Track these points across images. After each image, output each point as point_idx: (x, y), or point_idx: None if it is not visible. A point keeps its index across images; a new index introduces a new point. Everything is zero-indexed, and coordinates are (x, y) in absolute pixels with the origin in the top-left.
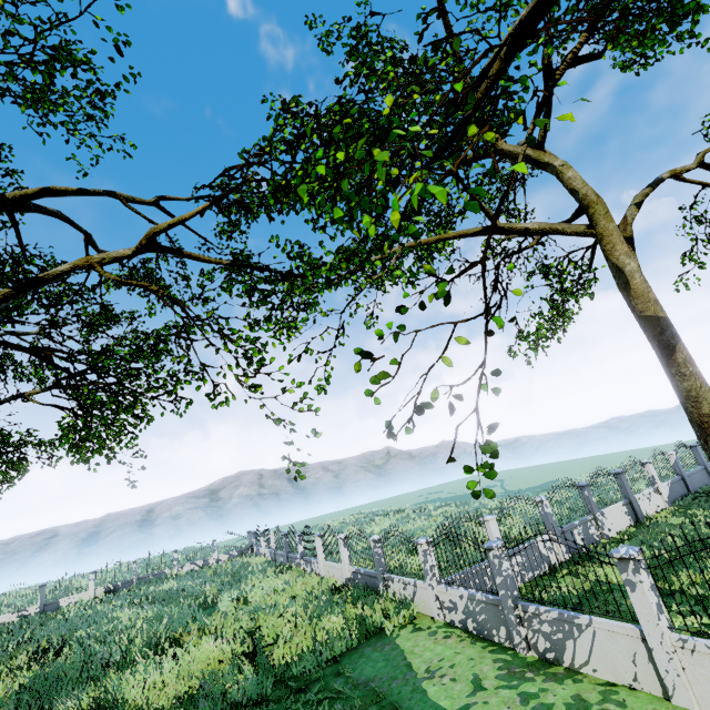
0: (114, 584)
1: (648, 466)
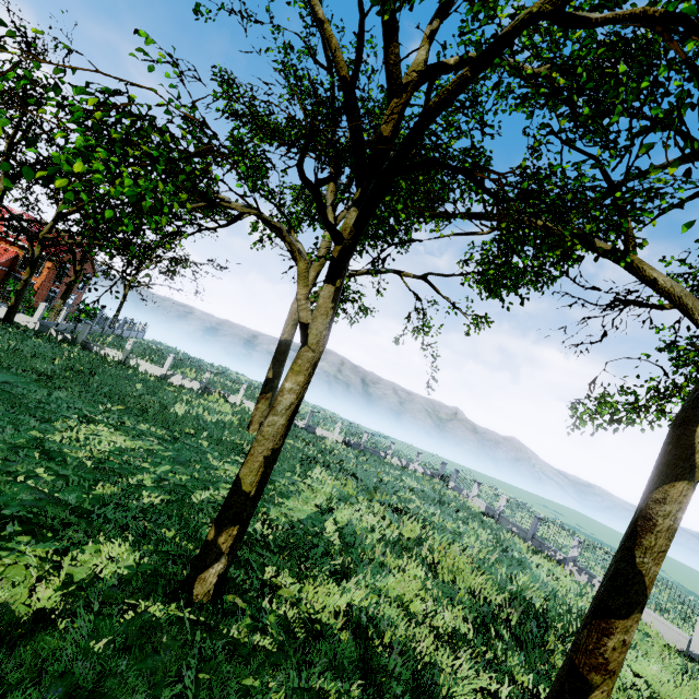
0: (349, 439)
1: None
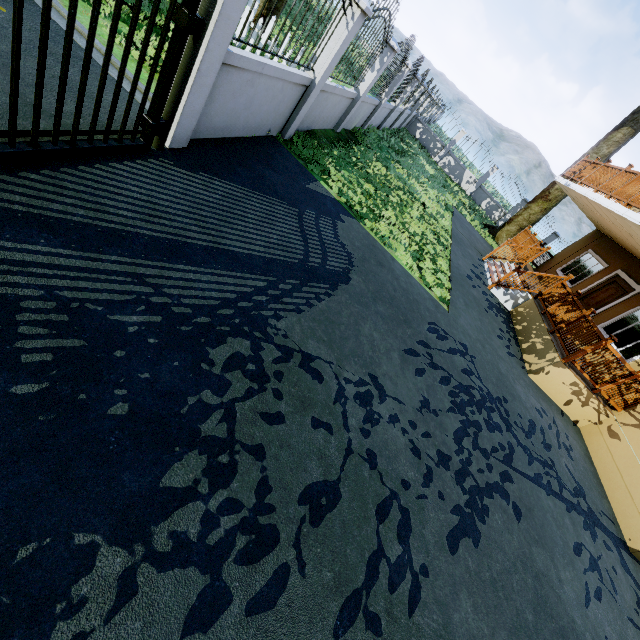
0: None
1: None
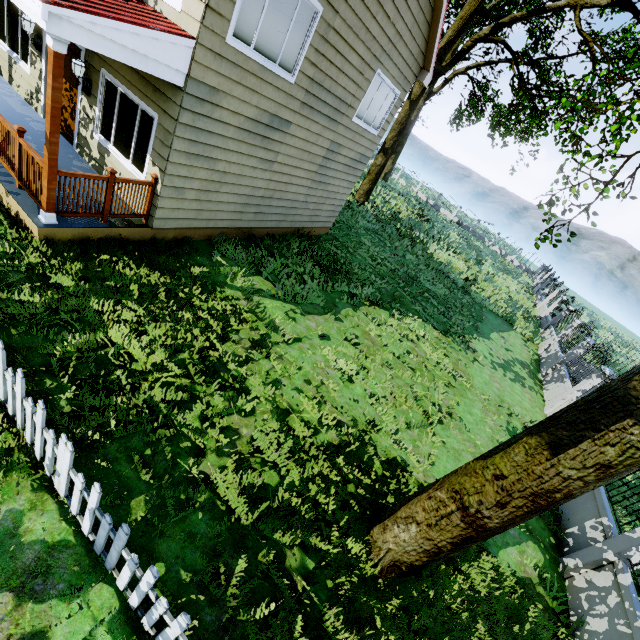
0: (462, 222)
1: None
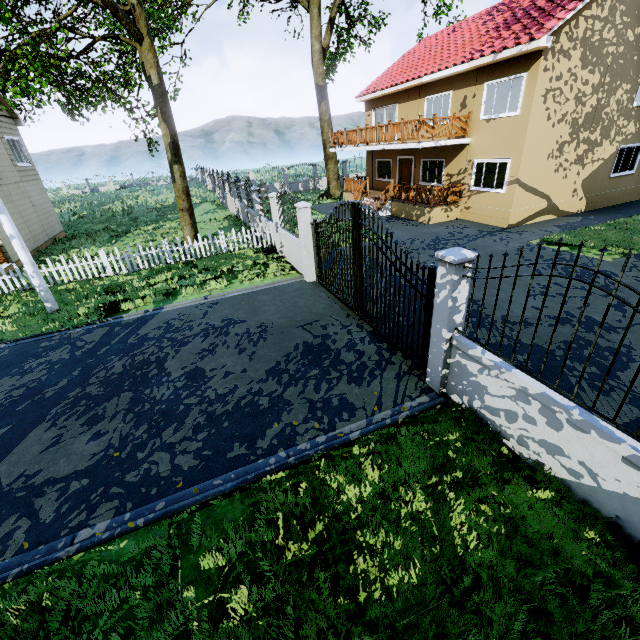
0: (124, 185)
1: None
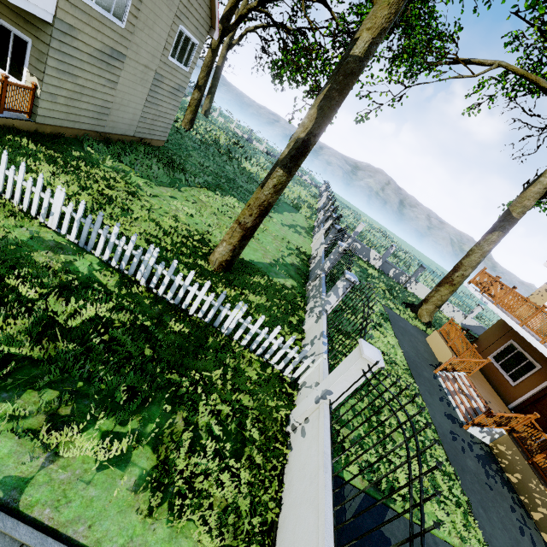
0: (270, 152)
1: (478, 307)
